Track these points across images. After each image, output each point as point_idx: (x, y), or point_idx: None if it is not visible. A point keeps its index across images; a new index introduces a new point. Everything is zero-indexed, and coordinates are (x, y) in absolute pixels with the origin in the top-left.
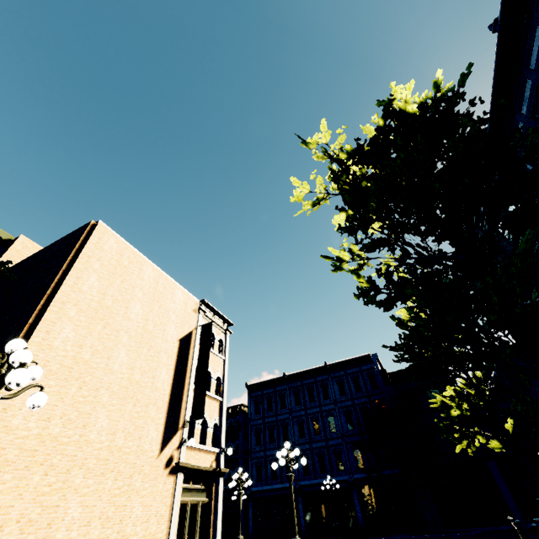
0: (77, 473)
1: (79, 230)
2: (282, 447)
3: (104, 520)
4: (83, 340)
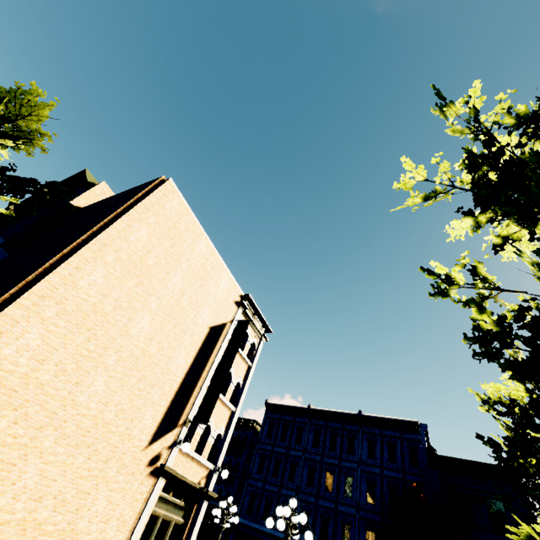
0: (49, 434)
1: (149, 182)
2: (284, 487)
3: (59, 501)
4: (110, 290)
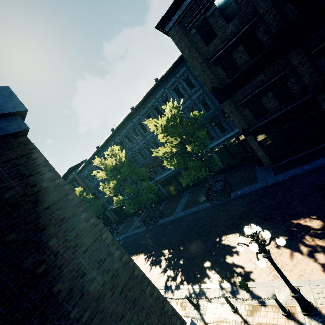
0: None
1: None
2: None
3: None
4: None
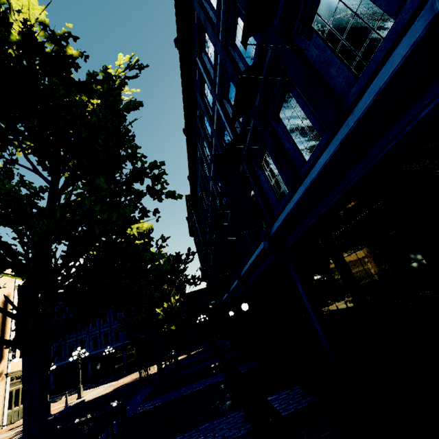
0: None
1: None
2: (79, 335)
3: None
4: None
